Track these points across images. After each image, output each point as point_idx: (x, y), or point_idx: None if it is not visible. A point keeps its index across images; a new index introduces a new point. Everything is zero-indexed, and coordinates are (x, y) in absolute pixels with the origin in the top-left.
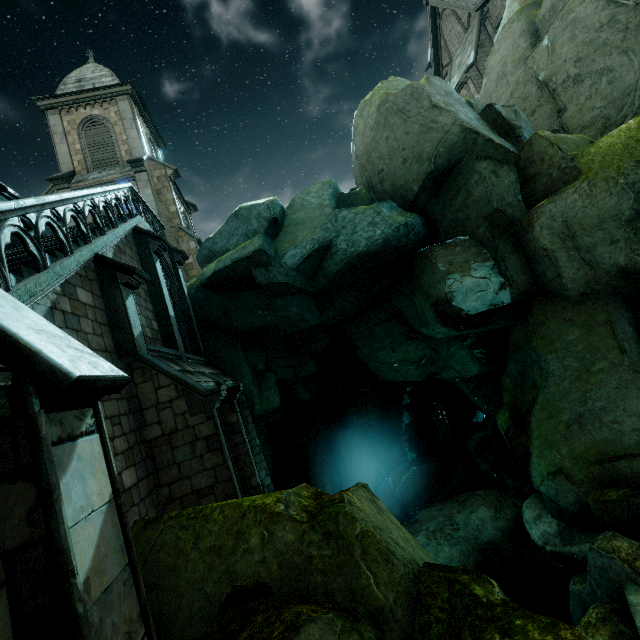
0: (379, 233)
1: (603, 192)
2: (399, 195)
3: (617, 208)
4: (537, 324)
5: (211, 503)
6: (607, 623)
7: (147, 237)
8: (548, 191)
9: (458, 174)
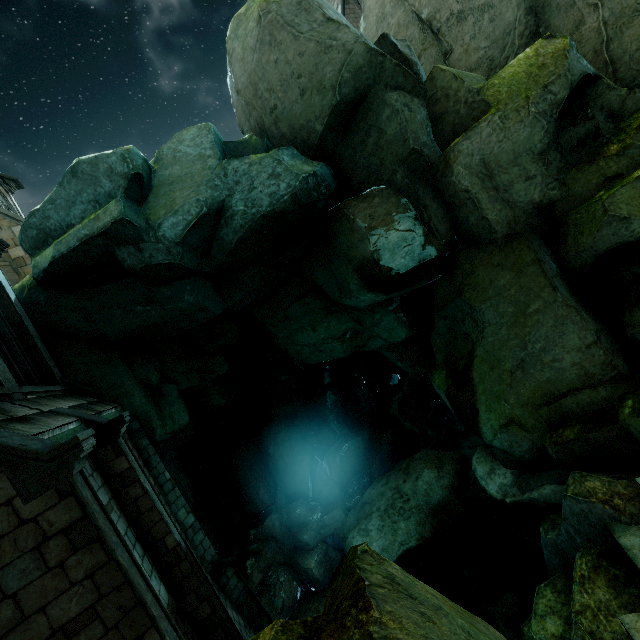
0: (284, 187)
1: (516, 123)
2: (300, 139)
3: (530, 140)
4: (466, 274)
5: (96, 636)
6: (599, 571)
7: None
8: (457, 130)
9: (367, 109)
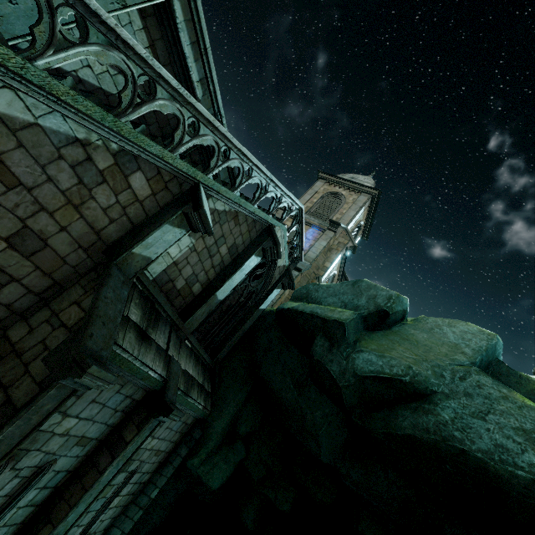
0: (531, 460)
1: None
2: None
3: None
4: None
5: None
6: None
7: (270, 236)
8: None
9: None
